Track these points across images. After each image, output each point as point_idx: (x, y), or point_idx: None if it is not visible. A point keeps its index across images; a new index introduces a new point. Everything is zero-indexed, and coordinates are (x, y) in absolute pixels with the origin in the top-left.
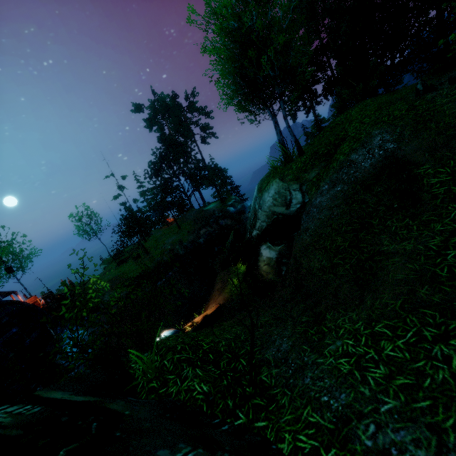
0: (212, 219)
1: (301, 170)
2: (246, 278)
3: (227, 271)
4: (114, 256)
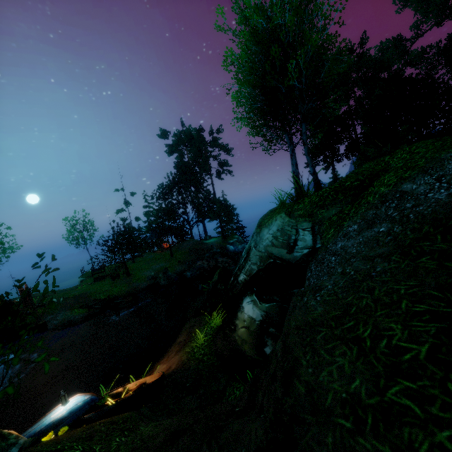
0: (209, 253)
1: (316, 205)
2: (216, 338)
3: (199, 320)
4: (93, 271)
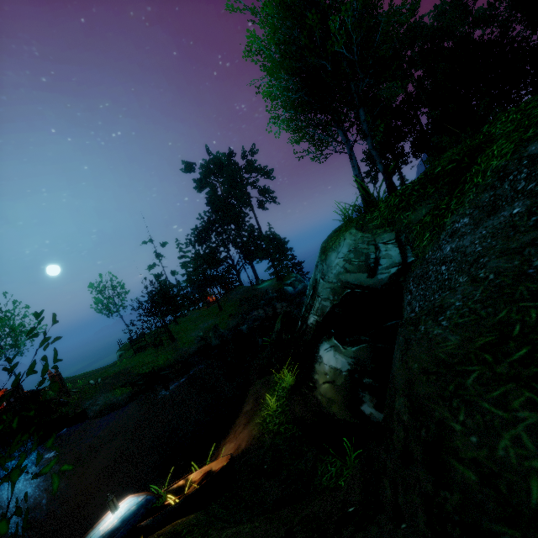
0: (264, 300)
1: (396, 208)
2: (291, 402)
3: (266, 381)
4: (131, 341)
